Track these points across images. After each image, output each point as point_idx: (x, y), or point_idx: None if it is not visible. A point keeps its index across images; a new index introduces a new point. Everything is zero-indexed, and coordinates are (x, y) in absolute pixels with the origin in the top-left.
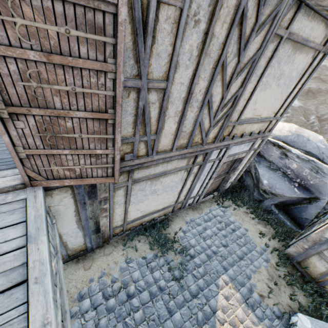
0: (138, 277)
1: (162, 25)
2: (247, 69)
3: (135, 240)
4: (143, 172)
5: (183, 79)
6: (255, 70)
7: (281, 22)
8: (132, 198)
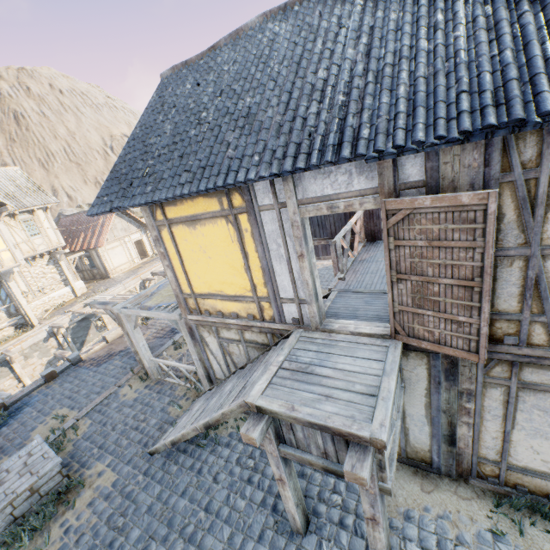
0: None
1: None
2: None
3: (522, 515)
4: (543, 375)
5: None
6: None
7: None
8: (520, 417)
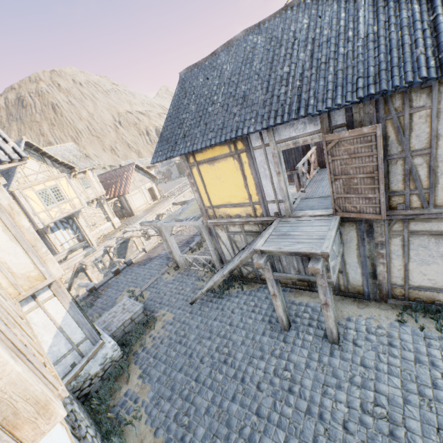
0: (406, 339)
1: (416, 121)
2: None
3: (418, 314)
4: (421, 225)
5: None
6: None
7: None
8: (412, 254)
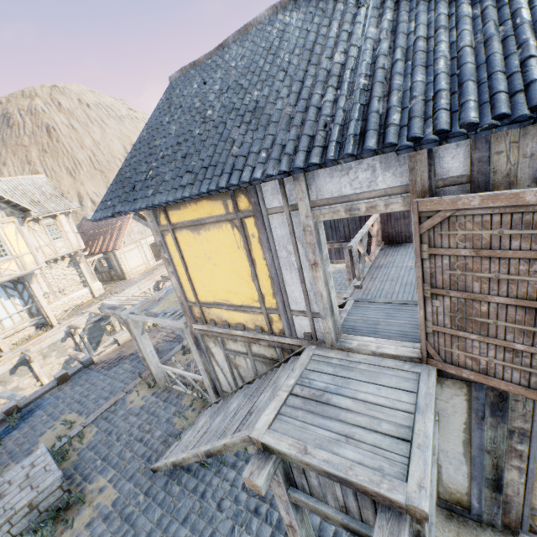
0: None
1: None
2: None
3: None
4: None
5: None
6: None
7: None
8: None
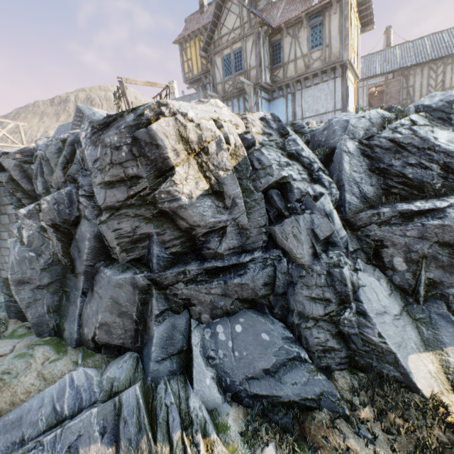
0: None
1: (410, 78)
2: (441, 74)
3: None
4: None
5: (418, 83)
6: (445, 73)
7: (447, 62)
8: None
